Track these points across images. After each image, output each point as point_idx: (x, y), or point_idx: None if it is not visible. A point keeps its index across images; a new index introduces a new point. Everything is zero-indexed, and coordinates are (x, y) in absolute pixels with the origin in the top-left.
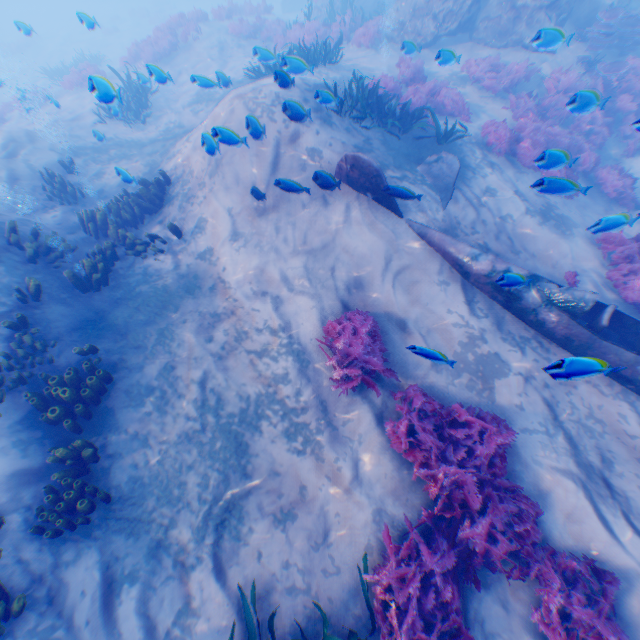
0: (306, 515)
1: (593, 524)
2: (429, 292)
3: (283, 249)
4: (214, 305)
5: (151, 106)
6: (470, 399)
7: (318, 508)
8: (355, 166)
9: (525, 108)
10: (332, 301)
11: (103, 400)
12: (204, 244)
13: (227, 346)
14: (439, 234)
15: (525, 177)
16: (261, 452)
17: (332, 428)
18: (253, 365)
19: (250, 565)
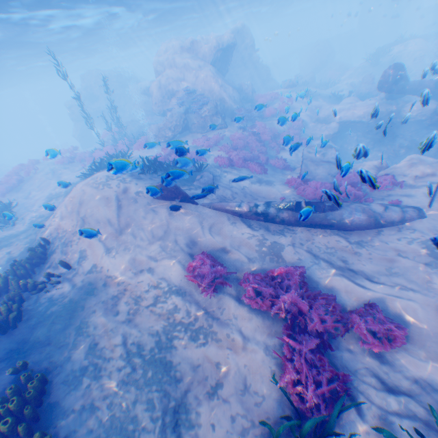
0: (228, 379)
1: (357, 289)
2: (229, 229)
3: (142, 243)
4: (111, 292)
5: (15, 213)
6: (275, 266)
7: (233, 370)
8: (164, 189)
9: (228, 149)
10: (183, 254)
11: (45, 399)
12: (89, 263)
13: (130, 310)
14: (219, 203)
15: (243, 172)
16: (181, 359)
17: (216, 319)
18: (152, 311)
19: (209, 437)
